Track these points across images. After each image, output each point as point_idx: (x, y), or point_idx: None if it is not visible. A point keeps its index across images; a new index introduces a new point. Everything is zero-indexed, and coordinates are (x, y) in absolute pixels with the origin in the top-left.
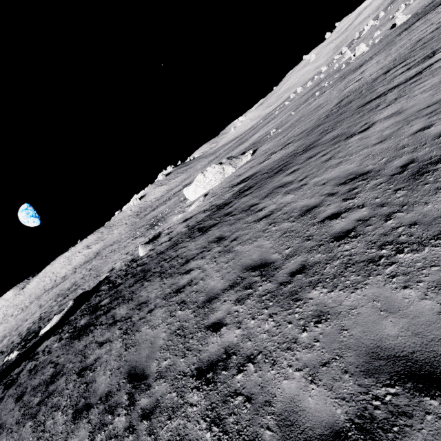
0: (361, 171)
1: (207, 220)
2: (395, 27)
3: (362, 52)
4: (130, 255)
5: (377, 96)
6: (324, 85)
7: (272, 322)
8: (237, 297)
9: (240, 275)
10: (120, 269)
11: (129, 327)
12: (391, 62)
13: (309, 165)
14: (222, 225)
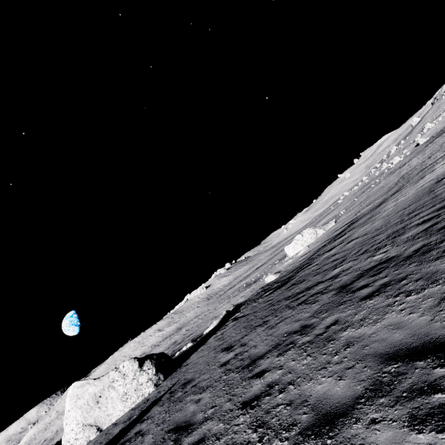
0: (439, 175)
1: (334, 239)
2: (420, 145)
3: (398, 161)
4: (251, 292)
5: (430, 164)
6: (375, 182)
7: (428, 198)
8: (403, 211)
9: (397, 212)
10: (254, 293)
11: (333, 255)
12: (429, 154)
13: (404, 192)
14: (356, 228)
